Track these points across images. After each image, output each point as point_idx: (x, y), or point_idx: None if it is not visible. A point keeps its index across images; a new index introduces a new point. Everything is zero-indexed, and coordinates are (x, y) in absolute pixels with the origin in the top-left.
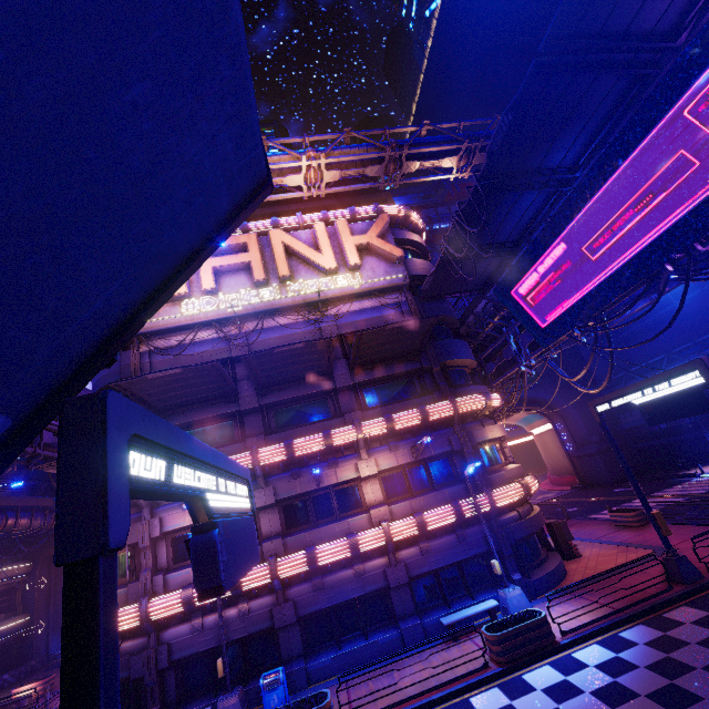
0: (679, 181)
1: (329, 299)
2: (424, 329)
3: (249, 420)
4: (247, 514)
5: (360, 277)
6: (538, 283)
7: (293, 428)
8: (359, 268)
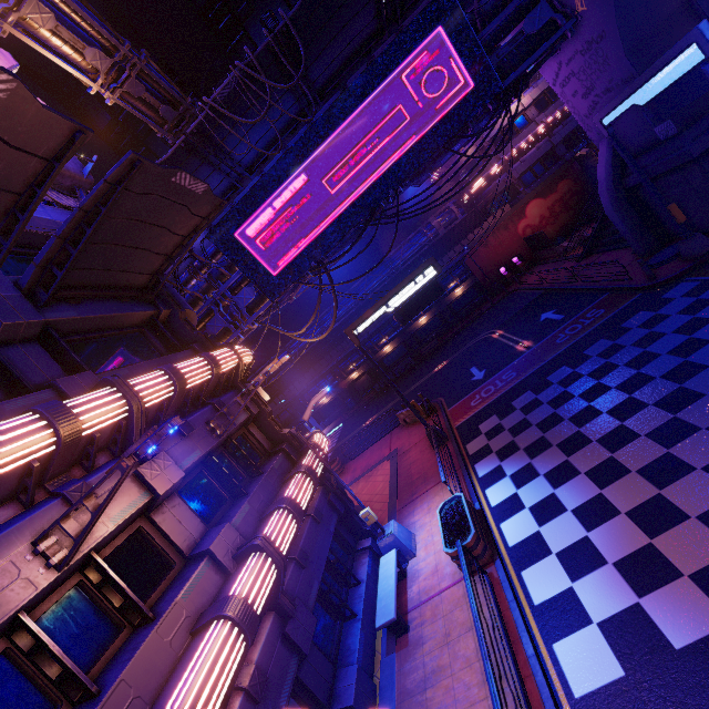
0: (397, 130)
1: None
2: (191, 226)
3: None
4: None
5: None
6: (273, 220)
7: None
8: None
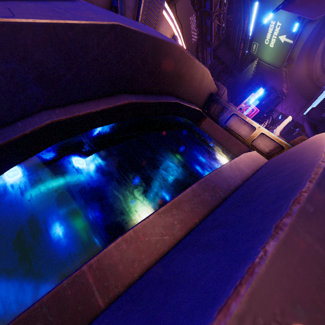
0: None
1: None
2: None
3: None
4: None
5: None
6: None
7: None
8: None
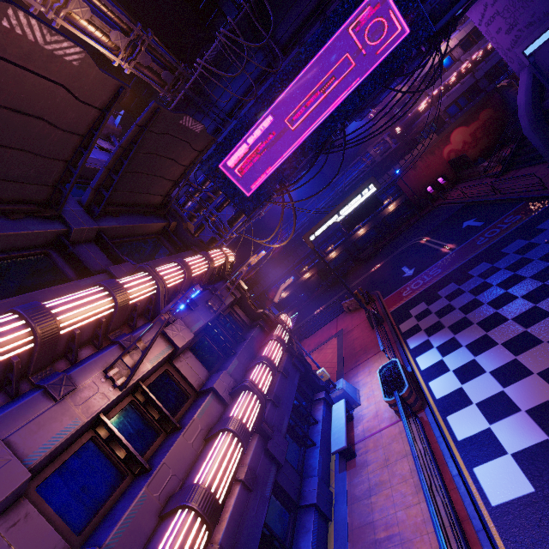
0: (345, 74)
1: None
2: (191, 158)
3: None
4: None
5: None
6: (247, 153)
7: None
8: None
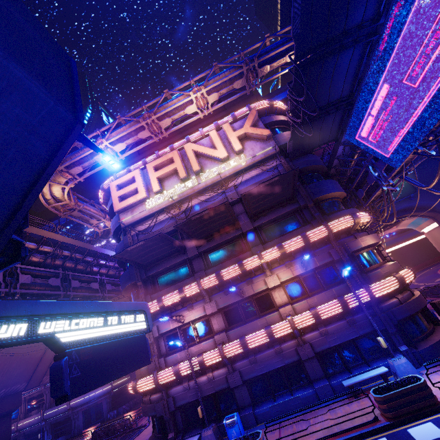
0: None
1: (228, 177)
2: (291, 180)
3: (195, 262)
4: (137, 333)
5: (245, 157)
6: (376, 120)
7: (221, 263)
8: (243, 151)
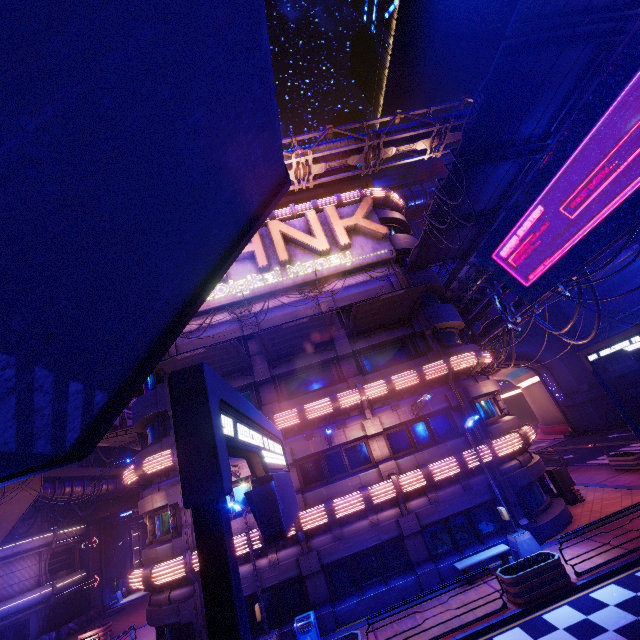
0: None
1: (325, 277)
2: (415, 297)
3: (264, 390)
4: (285, 470)
5: (351, 255)
6: (519, 245)
7: (302, 394)
8: (349, 247)
